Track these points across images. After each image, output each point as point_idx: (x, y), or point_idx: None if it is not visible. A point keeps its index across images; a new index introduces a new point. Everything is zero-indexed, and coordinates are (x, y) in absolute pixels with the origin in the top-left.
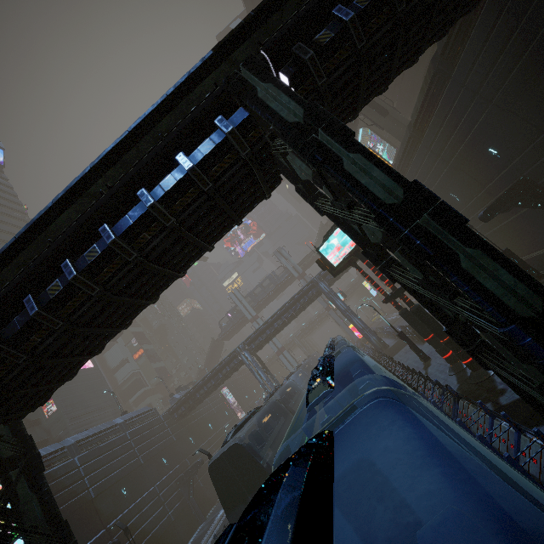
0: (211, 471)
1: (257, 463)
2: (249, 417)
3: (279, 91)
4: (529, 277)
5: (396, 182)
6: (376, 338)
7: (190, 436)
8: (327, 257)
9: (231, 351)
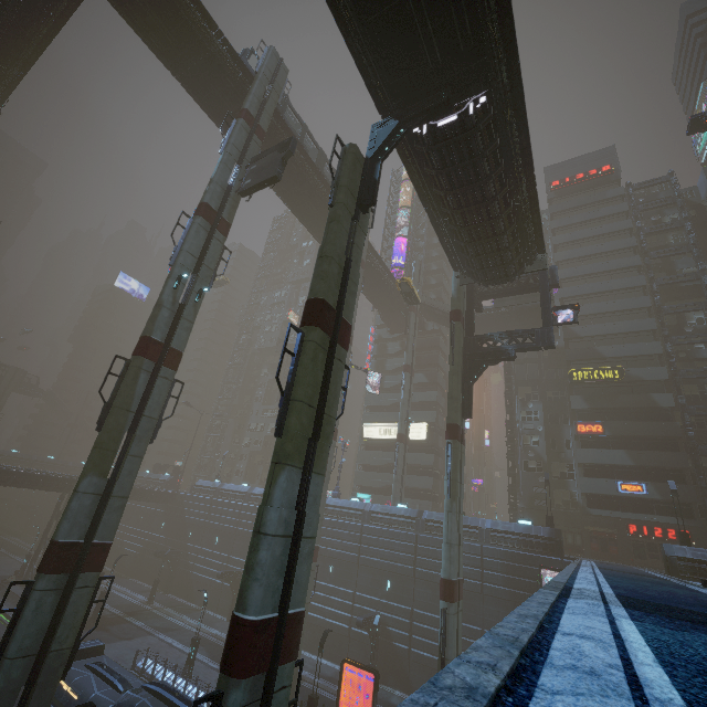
0: None
1: None
2: None
3: None
4: None
5: None
6: None
7: None
8: None
9: None
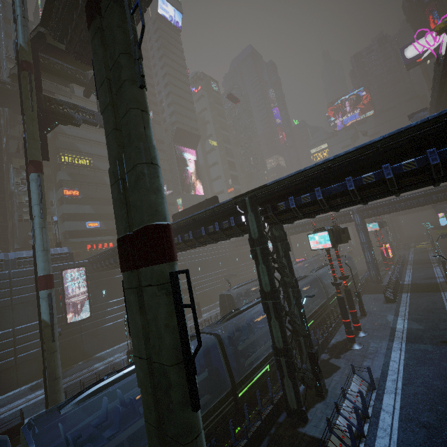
0: (220, 296)
1: (235, 306)
2: (248, 283)
3: (254, 220)
4: (285, 339)
5: (270, 285)
6: (374, 273)
7: (237, 257)
8: (310, 242)
9: None
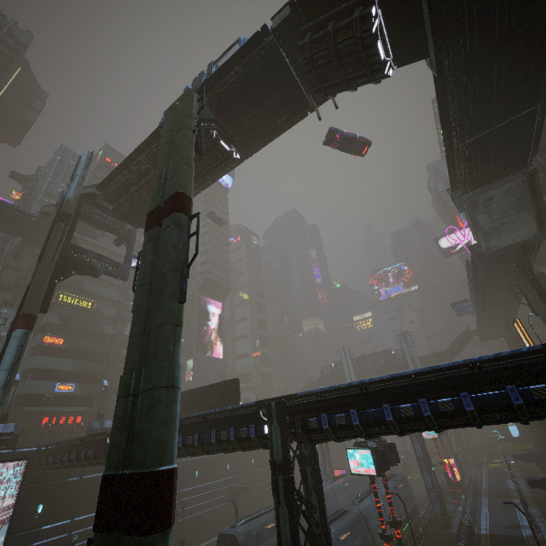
0: (219, 537)
1: None
2: (263, 513)
3: (280, 435)
4: None
5: (292, 543)
6: (439, 509)
7: (253, 457)
8: (350, 460)
9: None
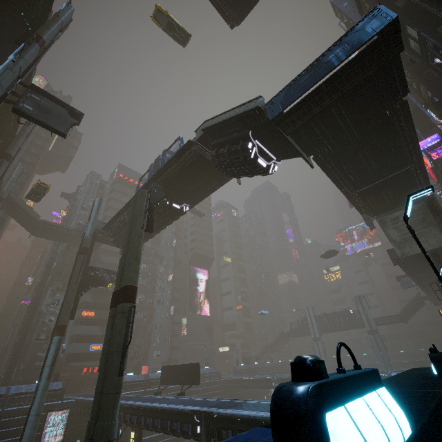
0: None
1: None
2: None
3: (205, 438)
4: None
5: None
6: None
7: None
8: None
9: (269, 376)
